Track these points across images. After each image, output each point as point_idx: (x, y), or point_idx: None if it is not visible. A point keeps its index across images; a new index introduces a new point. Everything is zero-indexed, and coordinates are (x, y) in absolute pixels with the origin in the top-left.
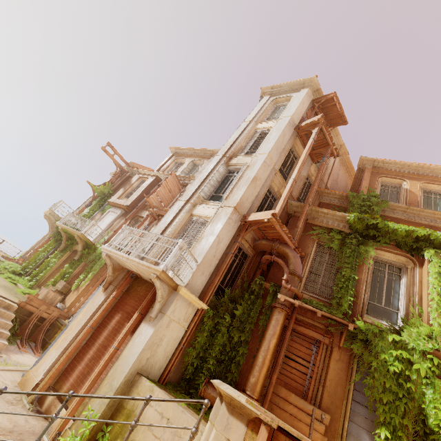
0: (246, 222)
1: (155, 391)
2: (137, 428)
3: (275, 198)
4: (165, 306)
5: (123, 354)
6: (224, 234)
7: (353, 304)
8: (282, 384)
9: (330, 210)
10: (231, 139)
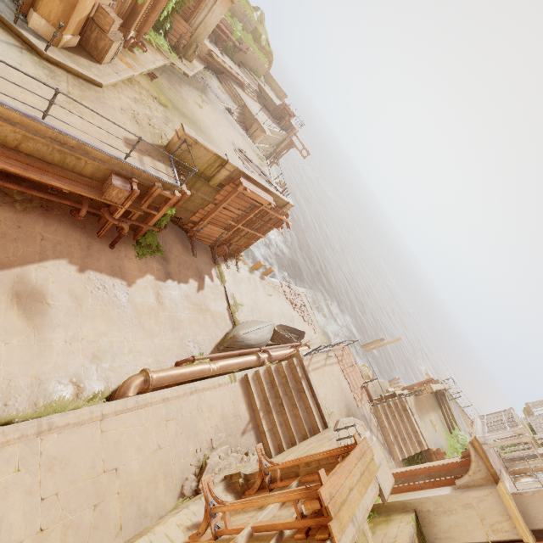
0: None
1: (409, 524)
2: (382, 528)
3: None
4: (474, 488)
5: (419, 491)
6: None
7: None
8: None
9: None
10: None
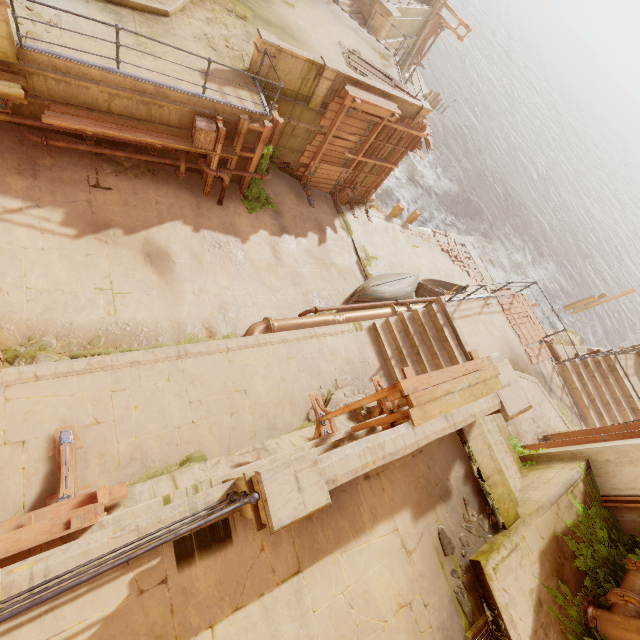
0: None
1: (572, 470)
2: (536, 473)
3: None
4: None
5: (599, 443)
6: None
7: None
8: None
9: None
10: None
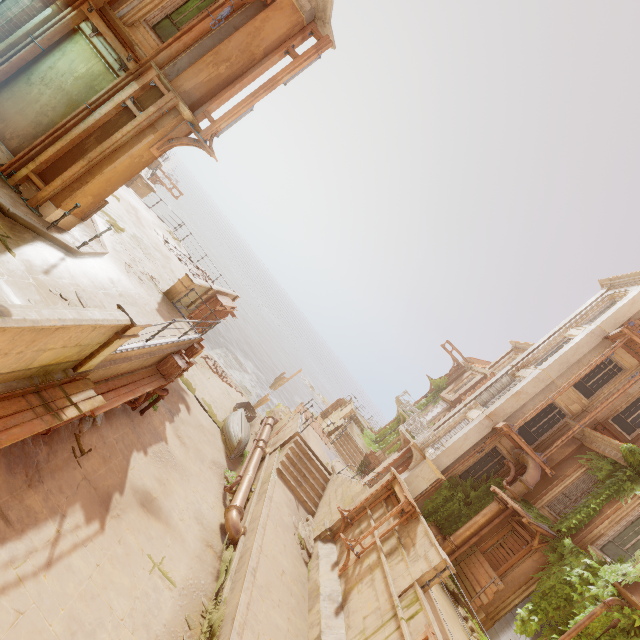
0: (496, 429)
1: None
2: None
3: (564, 414)
4: (417, 466)
5: None
6: (472, 434)
7: (579, 529)
8: (487, 558)
9: (604, 436)
10: (530, 348)
